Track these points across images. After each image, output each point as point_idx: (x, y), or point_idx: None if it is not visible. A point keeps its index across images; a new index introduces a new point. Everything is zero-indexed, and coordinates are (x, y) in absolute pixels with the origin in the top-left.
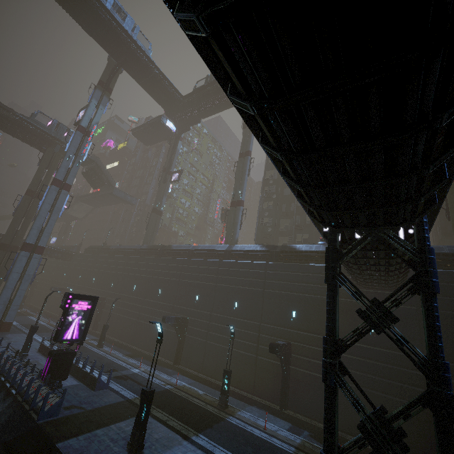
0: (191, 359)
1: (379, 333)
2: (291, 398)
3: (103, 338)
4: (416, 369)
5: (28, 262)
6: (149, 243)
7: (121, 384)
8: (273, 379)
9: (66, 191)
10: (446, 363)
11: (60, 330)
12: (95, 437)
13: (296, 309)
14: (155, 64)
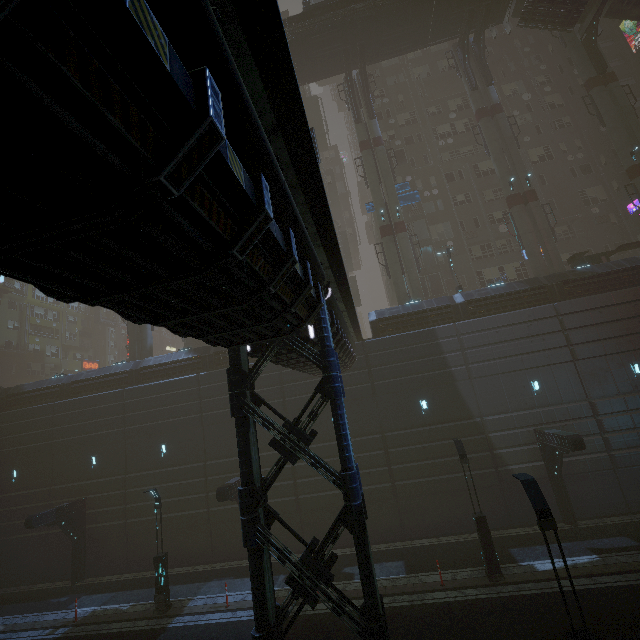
0: (106, 559)
1: (294, 463)
2: None
3: None
4: (378, 449)
5: None
6: None
7: None
8: (236, 529)
9: None
10: (353, 473)
11: None
12: None
13: None
14: None
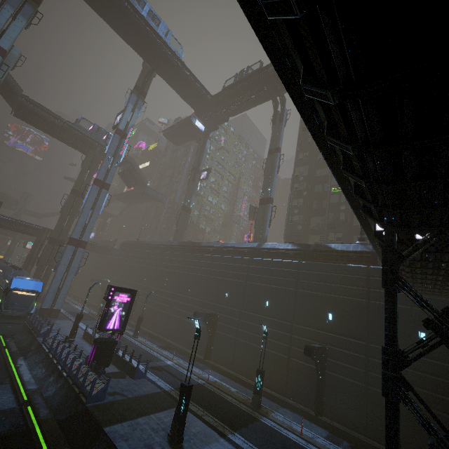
0: (221, 355)
1: None
2: (327, 404)
3: (138, 329)
4: None
5: (73, 255)
6: (179, 240)
7: (157, 374)
8: (307, 382)
9: (105, 190)
10: None
11: (104, 320)
12: (137, 425)
13: (332, 311)
14: (186, 66)
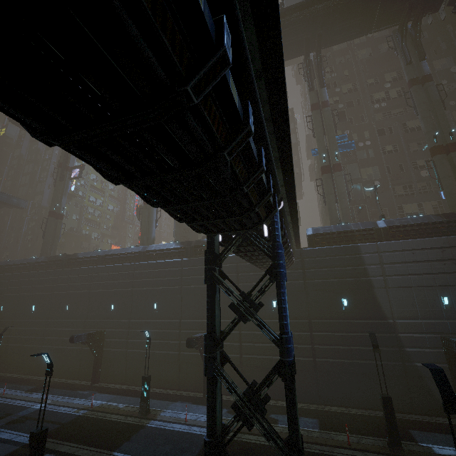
0: (112, 373)
1: (245, 322)
2: None
3: None
4: (305, 330)
5: None
6: (49, 253)
7: (16, 429)
8: (196, 370)
9: None
10: (288, 337)
11: None
12: None
13: None
14: None
